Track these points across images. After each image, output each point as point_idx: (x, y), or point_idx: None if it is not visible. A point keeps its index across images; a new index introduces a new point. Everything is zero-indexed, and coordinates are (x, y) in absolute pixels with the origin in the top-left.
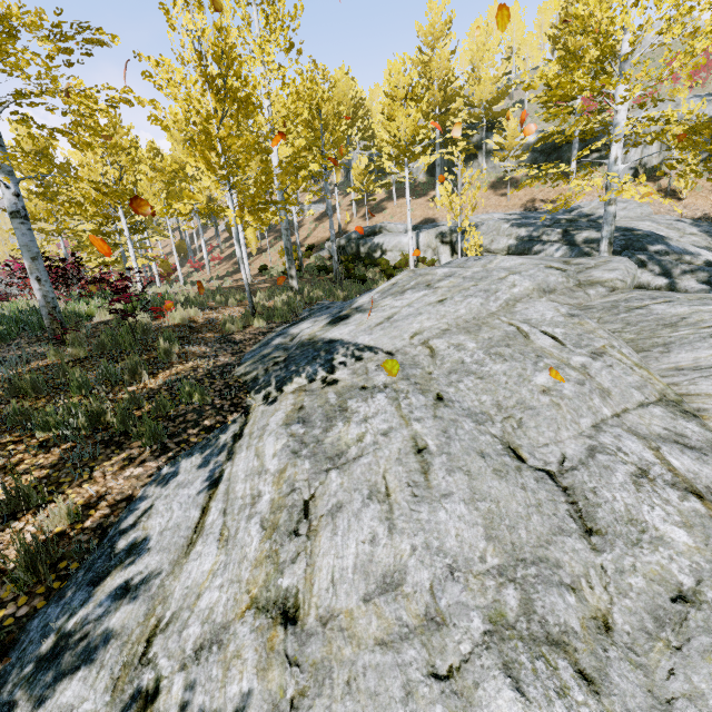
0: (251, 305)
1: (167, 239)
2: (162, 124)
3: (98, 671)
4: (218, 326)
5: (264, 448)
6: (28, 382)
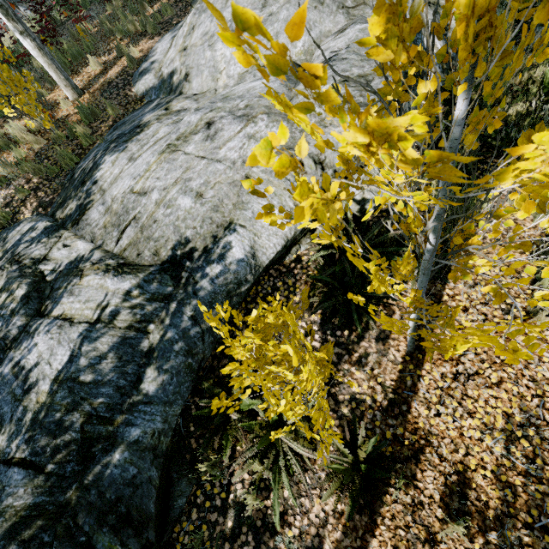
0: None
1: None
2: None
3: (151, 74)
4: None
5: (187, 18)
6: (105, 18)
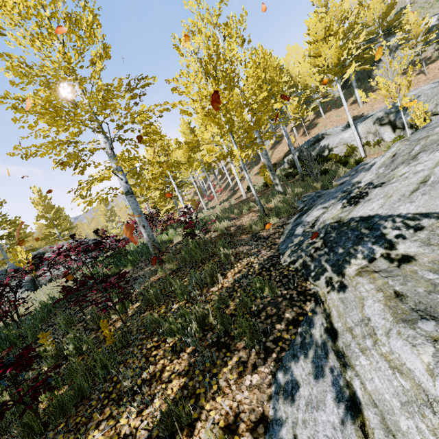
0: (262, 209)
1: (190, 189)
2: (187, 112)
3: None
4: (245, 229)
5: (399, 358)
6: (152, 295)
